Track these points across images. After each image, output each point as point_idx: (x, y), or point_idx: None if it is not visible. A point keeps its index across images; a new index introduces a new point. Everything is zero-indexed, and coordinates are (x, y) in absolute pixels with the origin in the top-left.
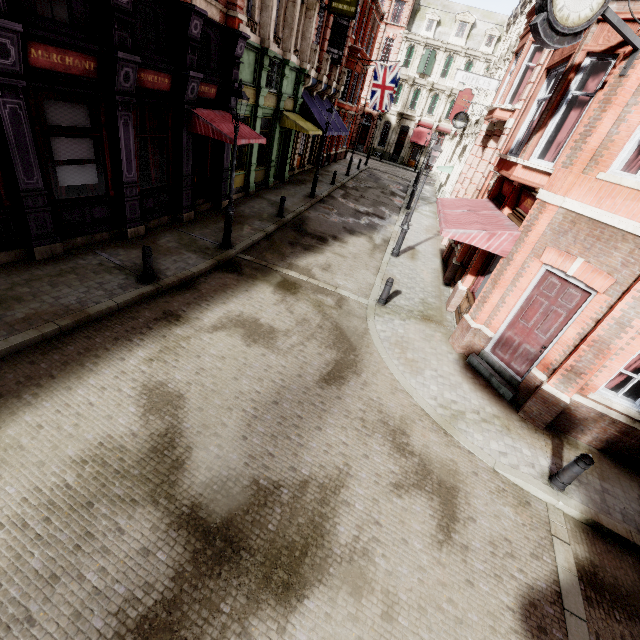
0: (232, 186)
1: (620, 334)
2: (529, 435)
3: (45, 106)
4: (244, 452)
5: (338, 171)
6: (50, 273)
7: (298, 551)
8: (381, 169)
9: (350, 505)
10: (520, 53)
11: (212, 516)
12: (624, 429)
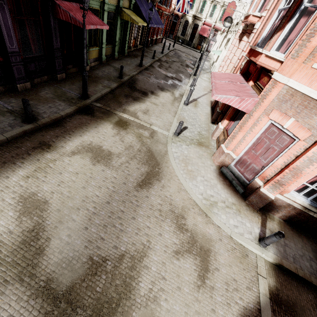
0: (85, 58)
1: (309, 166)
2: (250, 214)
3: None
4: (85, 238)
5: (157, 50)
6: None
7: (114, 304)
8: (181, 50)
9: (148, 268)
10: None
11: (60, 286)
12: (299, 212)
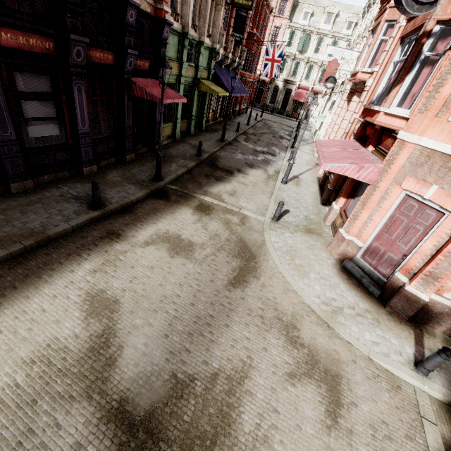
0: (161, 134)
1: None
2: (395, 326)
3: (15, 77)
4: (166, 349)
5: (241, 122)
6: (22, 203)
7: (209, 440)
8: (272, 120)
9: (252, 394)
10: (376, 30)
11: (137, 409)
12: None
